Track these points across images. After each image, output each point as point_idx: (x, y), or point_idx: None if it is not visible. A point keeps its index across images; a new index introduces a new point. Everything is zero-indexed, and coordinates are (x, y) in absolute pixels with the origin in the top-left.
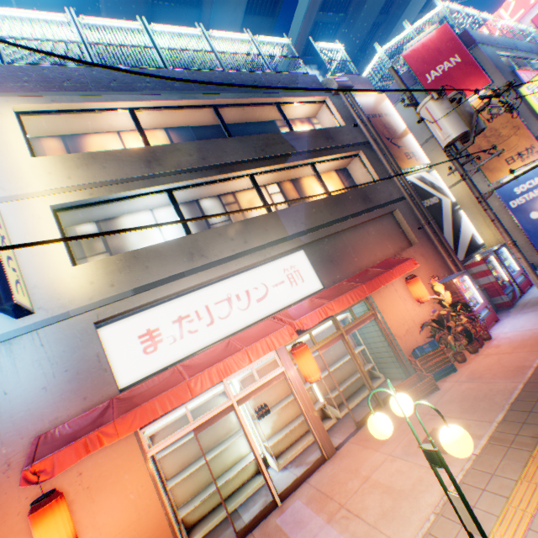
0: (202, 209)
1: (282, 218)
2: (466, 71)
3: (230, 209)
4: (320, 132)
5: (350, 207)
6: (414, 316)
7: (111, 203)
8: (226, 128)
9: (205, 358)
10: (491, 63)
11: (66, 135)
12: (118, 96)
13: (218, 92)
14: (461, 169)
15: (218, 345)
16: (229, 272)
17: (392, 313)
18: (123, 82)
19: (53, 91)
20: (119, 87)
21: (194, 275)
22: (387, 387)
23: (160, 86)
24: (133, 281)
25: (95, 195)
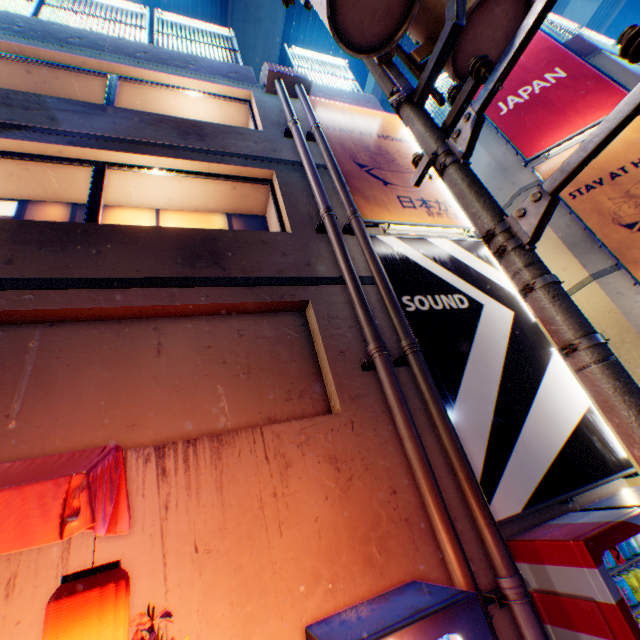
0: None
1: None
2: (580, 87)
3: None
4: (178, 122)
5: (119, 259)
6: None
7: None
8: None
9: None
10: (635, 73)
11: None
12: None
13: None
14: (436, 134)
15: None
16: None
17: None
18: None
19: None
20: None
21: None
22: None
23: None
24: None
25: None
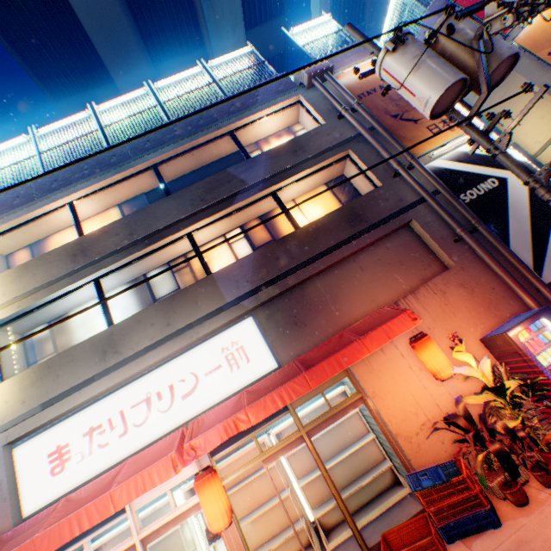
0: (149, 284)
1: (219, 282)
2: None
3: (181, 276)
4: (285, 146)
5: (325, 238)
6: (439, 397)
7: (47, 306)
8: (165, 186)
9: (91, 490)
10: None
11: (34, 243)
12: (56, 195)
13: (157, 149)
14: (485, 139)
15: (112, 470)
16: (149, 365)
17: (394, 395)
18: (63, 179)
19: (5, 212)
20: (60, 185)
21: (105, 377)
22: (400, 514)
23: (98, 168)
24: (43, 394)
25: (23, 306)
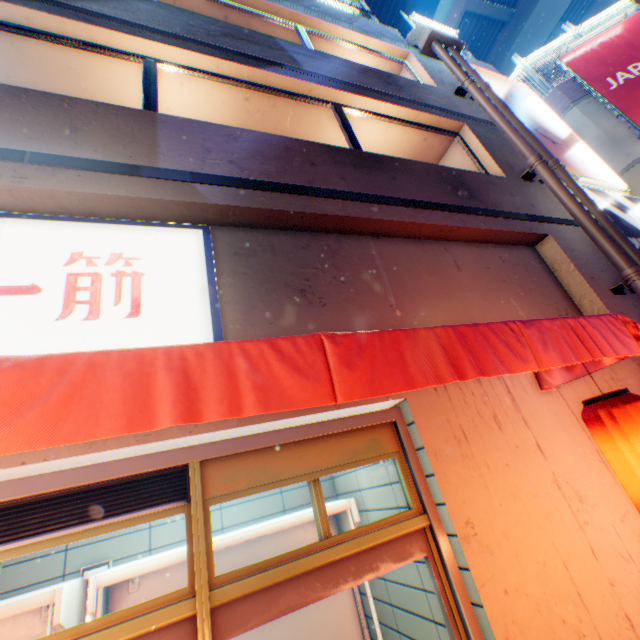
0: None
1: (163, 131)
2: None
3: None
4: (376, 73)
5: (409, 186)
6: (630, 595)
7: None
8: None
9: None
10: None
11: None
12: None
13: None
14: None
15: None
16: None
17: (523, 552)
18: None
19: None
20: None
21: None
22: None
23: None
24: None
25: None
